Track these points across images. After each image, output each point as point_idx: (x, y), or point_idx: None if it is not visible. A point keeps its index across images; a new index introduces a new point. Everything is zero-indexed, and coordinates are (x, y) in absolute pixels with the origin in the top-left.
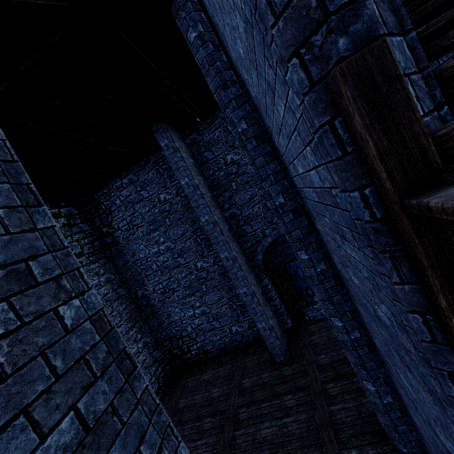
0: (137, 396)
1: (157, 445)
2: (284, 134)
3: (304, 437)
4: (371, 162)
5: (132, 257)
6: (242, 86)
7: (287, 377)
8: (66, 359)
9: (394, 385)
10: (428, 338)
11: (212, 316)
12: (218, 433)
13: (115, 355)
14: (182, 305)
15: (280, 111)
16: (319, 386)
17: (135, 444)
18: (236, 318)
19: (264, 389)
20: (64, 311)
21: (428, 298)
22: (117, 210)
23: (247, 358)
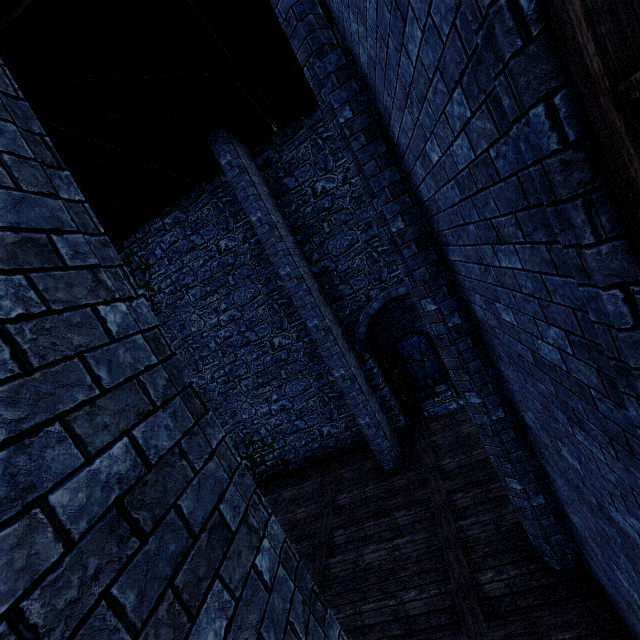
0: (211, 445)
1: (241, 510)
2: (414, 99)
3: (423, 560)
4: (571, 34)
5: (180, 331)
6: (345, 53)
7: (399, 488)
8: (113, 372)
9: (547, 481)
10: (628, 324)
11: (295, 413)
12: (305, 562)
13: (179, 388)
14: (253, 398)
15: (412, 52)
16: (443, 498)
17: (212, 500)
18: (328, 415)
19: (367, 505)
20: (106, 313)
21: (637, 254)
22: (157, 263)
23: (344, 468)
